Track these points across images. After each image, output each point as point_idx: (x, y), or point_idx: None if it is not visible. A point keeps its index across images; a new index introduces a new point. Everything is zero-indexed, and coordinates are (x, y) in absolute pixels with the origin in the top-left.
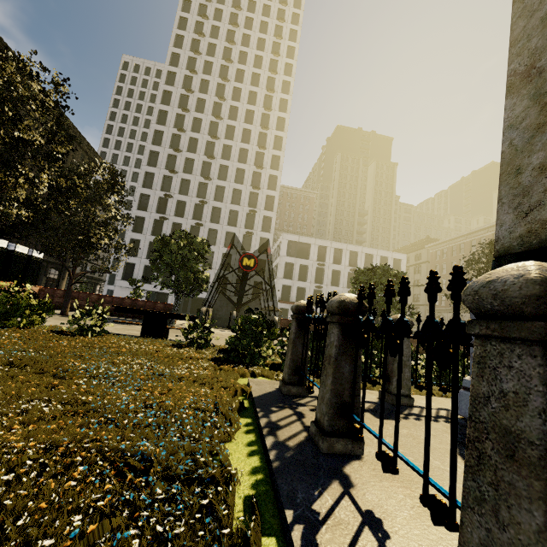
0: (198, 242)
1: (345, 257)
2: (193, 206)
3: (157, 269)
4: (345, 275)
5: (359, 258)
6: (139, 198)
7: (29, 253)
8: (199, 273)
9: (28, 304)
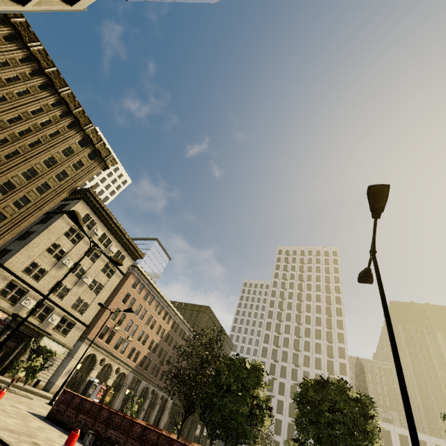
0: None
1: None
2: (289, 386)
3: None
4: None
5: None
6: None
7: None
8: None
9: None
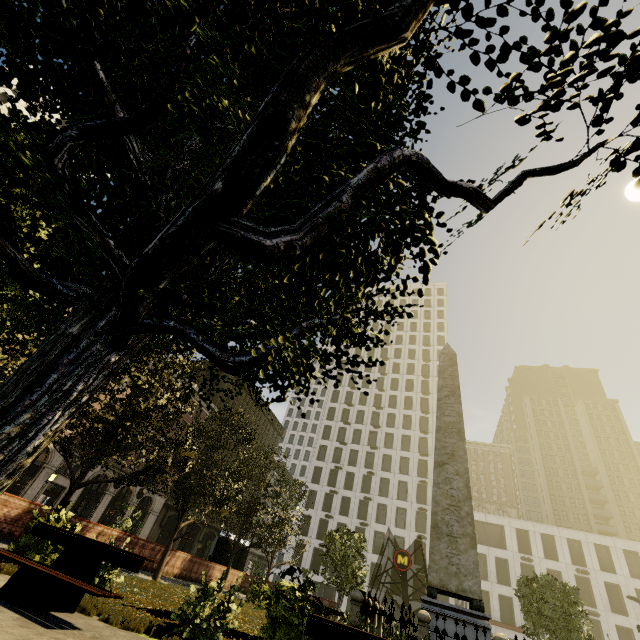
0: (356, 538)
1: (562, 548)
2: (361, 477)
3: (325, 564)
4: (571, 580)
5: (585, 551)
6: (313, 471)
7: (243, 543)
8: (357, 569)
9: (263, 591)
